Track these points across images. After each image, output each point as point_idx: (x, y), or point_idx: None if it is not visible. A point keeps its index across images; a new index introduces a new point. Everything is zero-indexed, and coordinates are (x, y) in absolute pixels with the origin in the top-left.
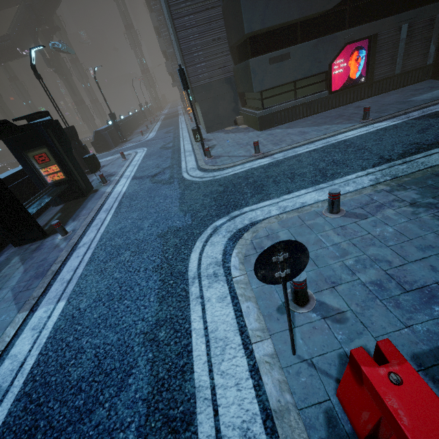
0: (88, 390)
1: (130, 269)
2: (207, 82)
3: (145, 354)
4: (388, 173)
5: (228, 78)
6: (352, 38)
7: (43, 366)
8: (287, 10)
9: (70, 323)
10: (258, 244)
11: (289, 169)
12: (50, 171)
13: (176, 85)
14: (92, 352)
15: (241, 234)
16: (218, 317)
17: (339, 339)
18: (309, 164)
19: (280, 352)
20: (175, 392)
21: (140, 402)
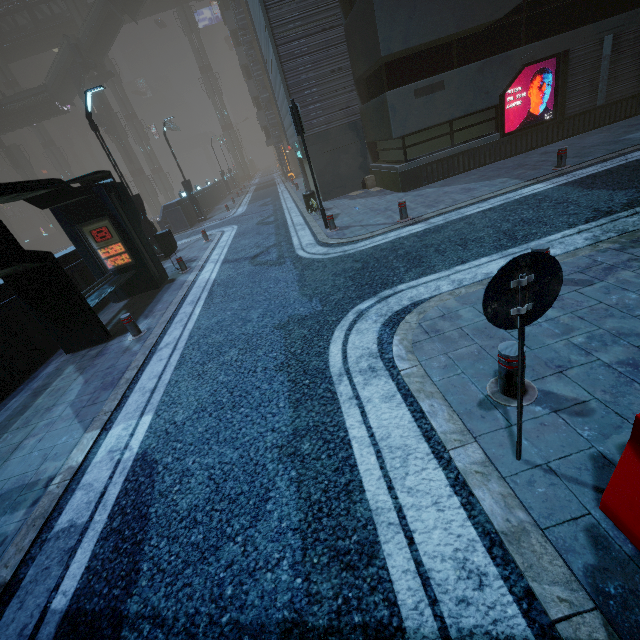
0: (207, 522)
1: (242, 370)
2: (323, 130)
3: (286, 473)
4: (612, 229)
5: (353, 123)
6: (533, 58)
7: (134, 495)
8: (439, 23)
9: (164, 440)
10: (431, 327)
11: (457, 235)
12: (112, 252)
13: (272, 143)
14: (205, 475)
15: (400, 317)
16: (388, 420)
17: (586, 437)
18: (486, 227)
19: (496, 458)
20: (341, 517)
21: (289, 532)
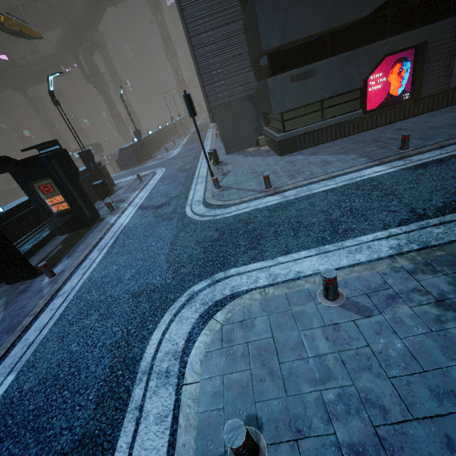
0: None
1: (89, 340)
2: (227, 101)
3: None
4: (416, 239)
5: (250, 96)
6: (394, 49)
7: None
8: (312, 22)
9: (5, 411)
10: (228, 334)
11: (297, 216)
12: (55, 201)
13: None
14: None
15: (215, 310)
16: (146, 451)
17: None
18: (321, 211)
19: None
20: None
21: None
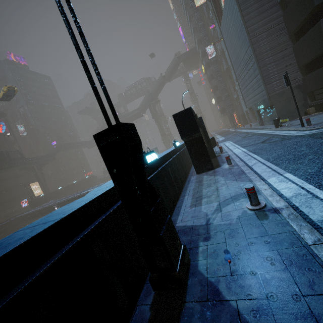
0: None
1: None
2: (280, 91)
3: None
4: None
5: (298, 85)
6: None
7: None
8: None
9: (314, 175)
10: None
11: None
12: None
13: (226, 114)
14: None
15: None
16: None
17: None
18: None
19: None
20: None
21: None
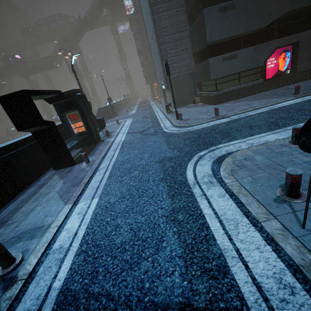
0: (131, 250)
1: (141, 180)
2: (176, 76)
3: (171, 229)
4: None
5: (191, 73)
6: (281, 45)
7: (92, 235)
8: (236, 28)
9: (105, 210)
10: (240, 163)
11: (246, 123)
12: (77, 125)
13: (148, 83)
14: (128, 227)
15: (221, 159)
16: (223, 206)
17: None
18: (261, 120)
19: (290, 227)
20: (204, 252)
21: (177, 258)
